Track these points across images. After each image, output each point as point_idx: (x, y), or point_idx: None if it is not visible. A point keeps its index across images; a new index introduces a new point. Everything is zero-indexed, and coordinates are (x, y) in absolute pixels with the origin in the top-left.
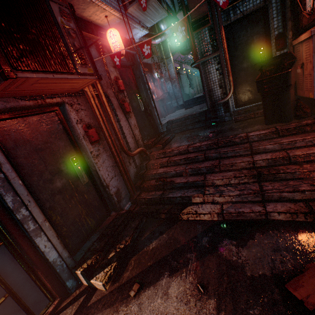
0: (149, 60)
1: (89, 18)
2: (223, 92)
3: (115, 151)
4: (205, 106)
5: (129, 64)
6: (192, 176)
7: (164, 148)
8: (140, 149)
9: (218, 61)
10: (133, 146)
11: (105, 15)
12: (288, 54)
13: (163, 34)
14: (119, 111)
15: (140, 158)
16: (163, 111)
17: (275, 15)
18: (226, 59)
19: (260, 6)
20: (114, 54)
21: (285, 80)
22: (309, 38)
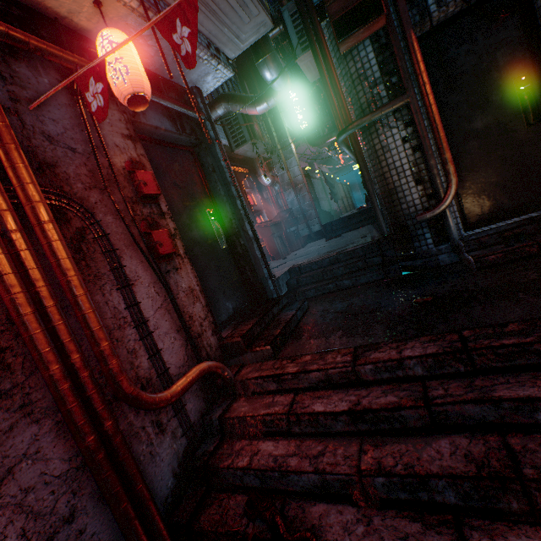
0: (249, 150)
1: (42, 2)
2: (426, 192)
3: (78, 408)
4: (372, 230)
5: (186, 142)
6: (396, 519)
7: (279, 356)
8: (199, 371)
9: (406, 119)
10: (180, 357)
11: (94, 0)
12: None
13: (271, 94)
14: (134, 254)
15: (205, 392)
16: (281, 246)
17: None
18: (429, 109)
19: None
20: (88, 74)
21: None
22: None
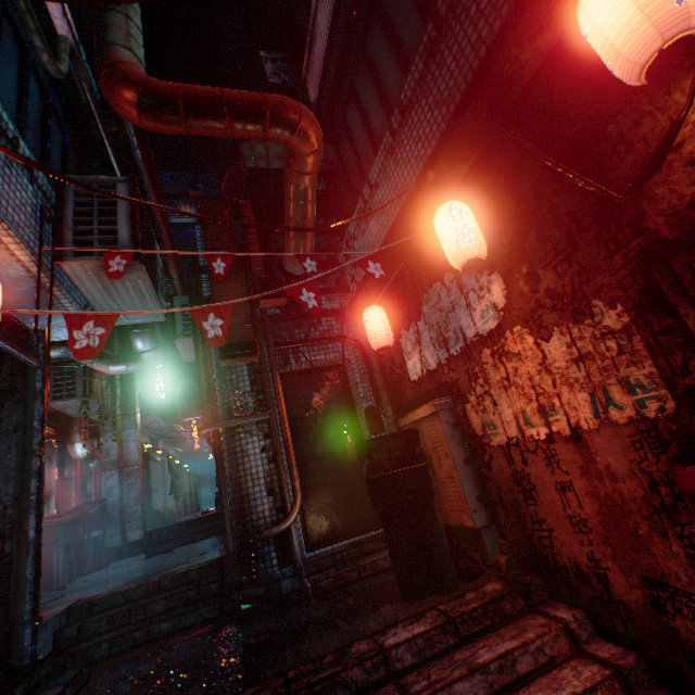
0: (74, 406)
1: None
2: (276, 504)
3: None
4: (216, 544)
5: None
6: None
7: None
8: None
9: (266, 431)
10: None
11: None
12: (414, 433)
13: (136, 360)
14: None
15: None
16: (64, 562)
17: (360, 379)
18: (285, 429)
19: (335, 361)
20: None
21: (425, 482)
22: (432, 414)
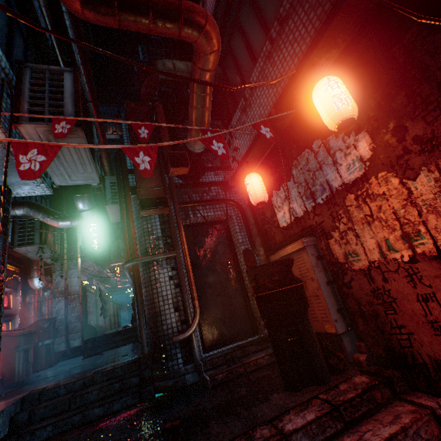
0: (33, 251)
1: None
2: (181, 318)
3: None
4: (134, 348)
5: None
6: None
7: None
8: None
9: (173, 265)
10: None
11: None
12: (289, 262)
13: (77, 217)
14: None
15: None
16: (23, 362)
17: (238, 229)
18: (187, 263)
19: (221, 217)
20: None
21: (302, 298)
22: (300, 249)
